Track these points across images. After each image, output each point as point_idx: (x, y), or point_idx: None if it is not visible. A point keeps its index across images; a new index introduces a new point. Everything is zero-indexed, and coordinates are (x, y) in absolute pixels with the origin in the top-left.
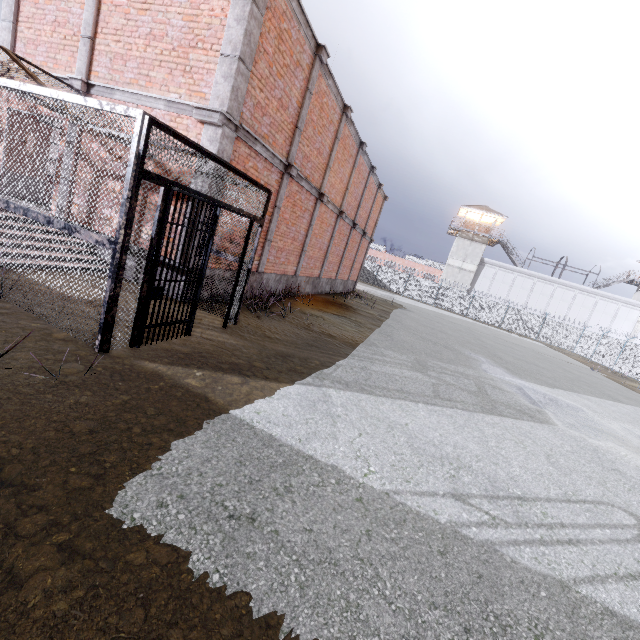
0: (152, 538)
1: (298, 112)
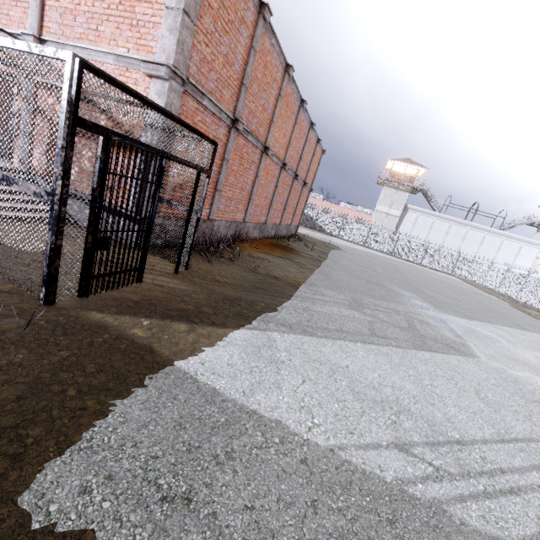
0: (67, 539)
1: (243, 69)
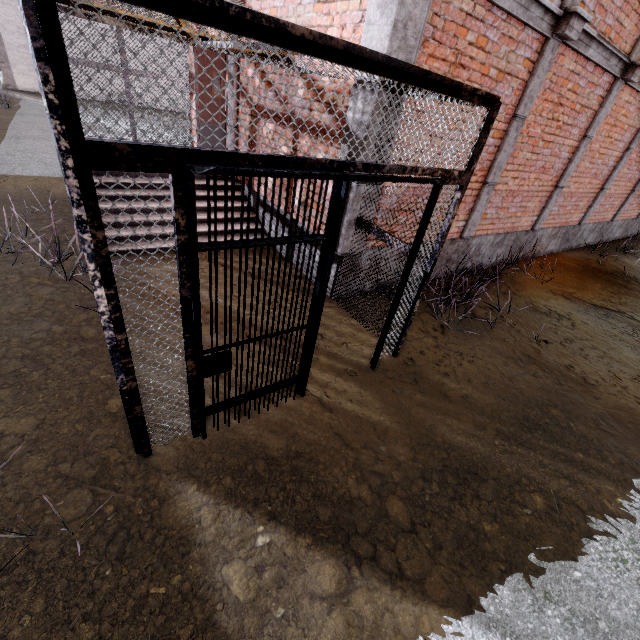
0: None
1: None
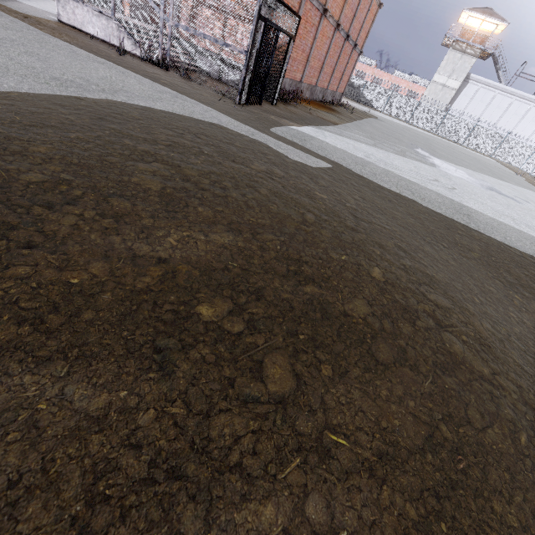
0: (284, 137)
1: None
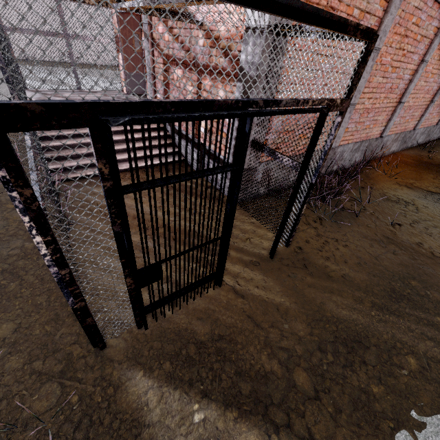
0: None
1: None
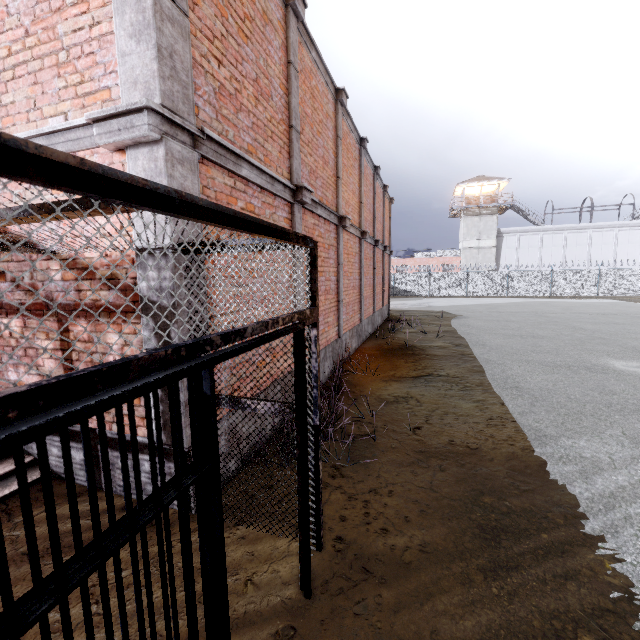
0: None
1: (286, 103)
